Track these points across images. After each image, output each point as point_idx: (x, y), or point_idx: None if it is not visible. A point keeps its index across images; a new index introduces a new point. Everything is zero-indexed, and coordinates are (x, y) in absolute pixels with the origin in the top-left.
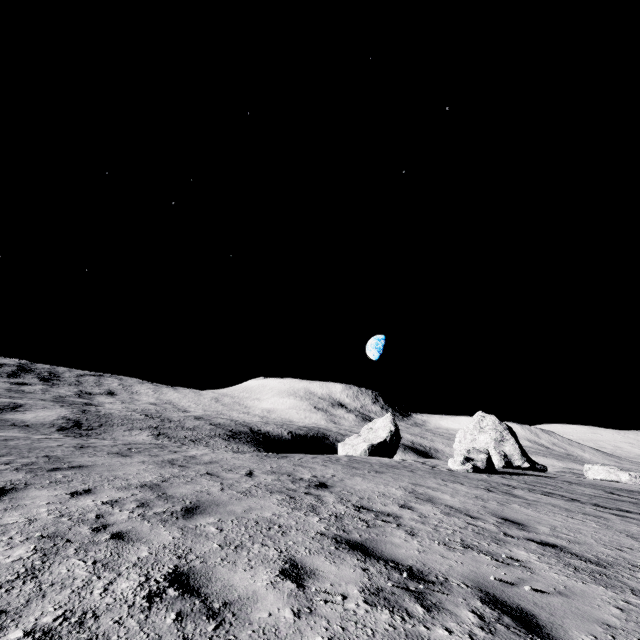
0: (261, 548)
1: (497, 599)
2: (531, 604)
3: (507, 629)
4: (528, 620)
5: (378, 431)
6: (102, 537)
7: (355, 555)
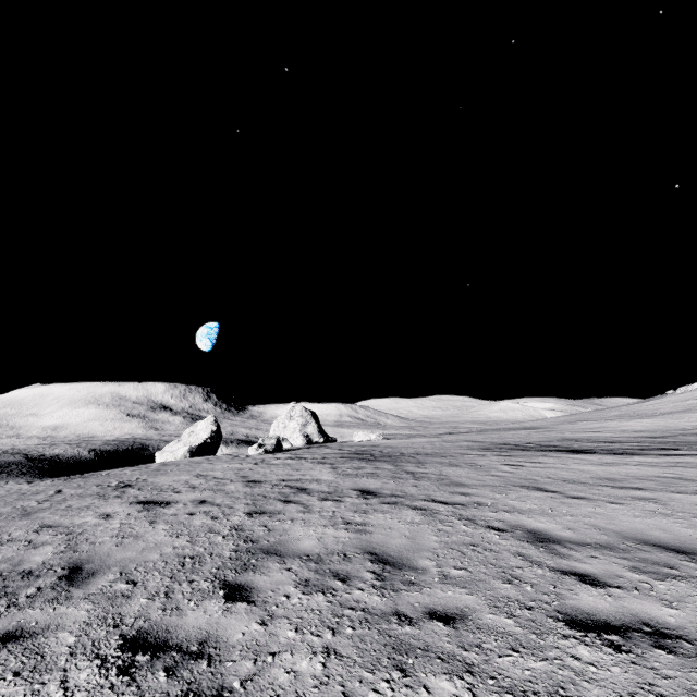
0: (85, 513)
1: (198, 500)
2: (210, 498)
3: (192, 505)
4: (203, 502)
5: (200, 433)
6: None
7: (140, 504)
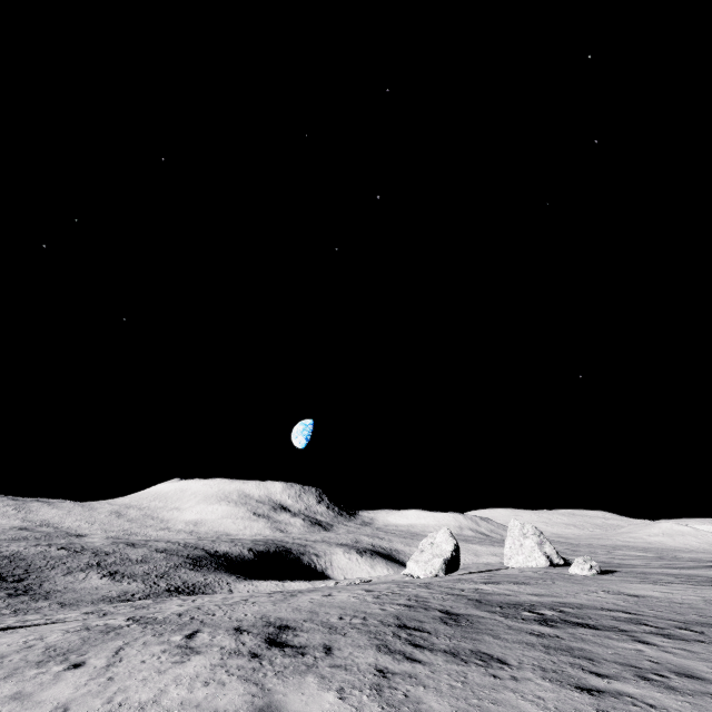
0: None
1: None
2: None
3: None
4: None
5: (441, 545)
6: (705, 615)
7: None
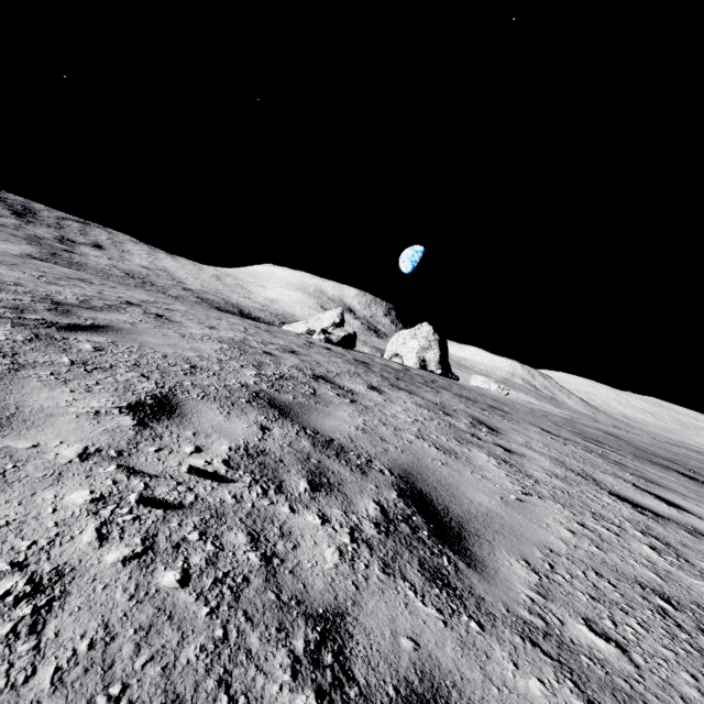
0: None
1: None
2: None
3: None
4: None
5: (324, 321)
6: None
7: None
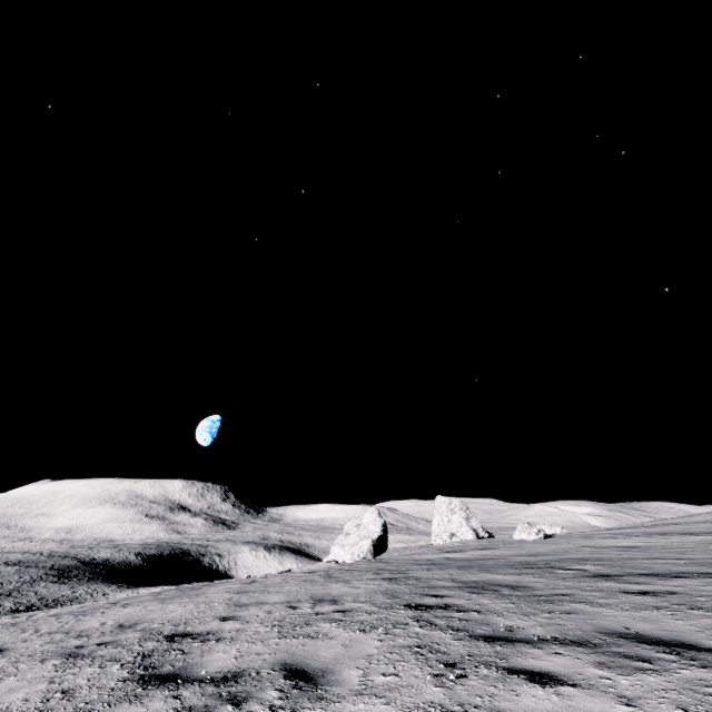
0: None
1: None
2: None
3: None
4: None
5: (369, 526)
6: None
7: None
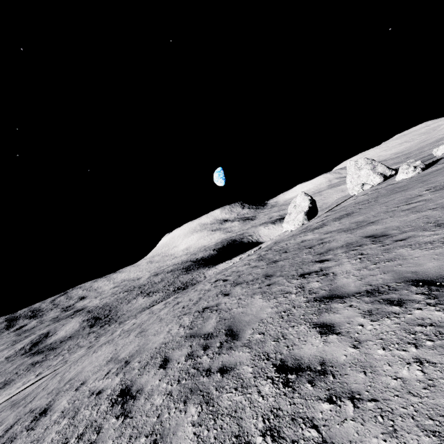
0: None
1: None
2: None
3: None
4: None
5: (301, 204)
6: None
7: None
